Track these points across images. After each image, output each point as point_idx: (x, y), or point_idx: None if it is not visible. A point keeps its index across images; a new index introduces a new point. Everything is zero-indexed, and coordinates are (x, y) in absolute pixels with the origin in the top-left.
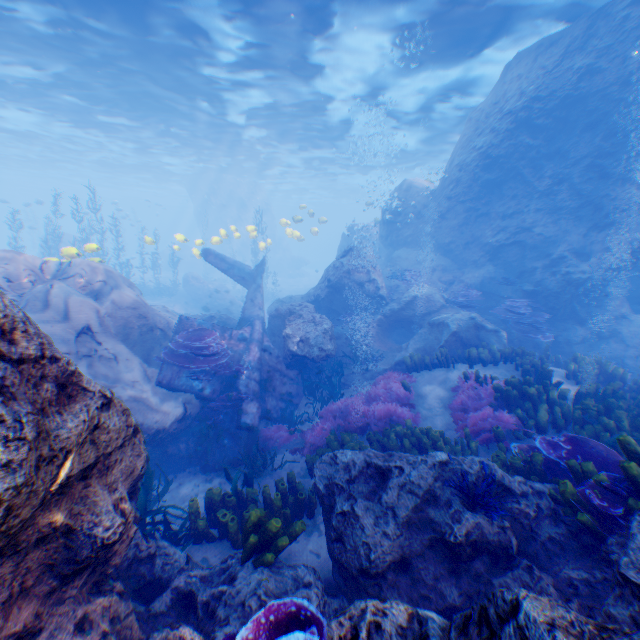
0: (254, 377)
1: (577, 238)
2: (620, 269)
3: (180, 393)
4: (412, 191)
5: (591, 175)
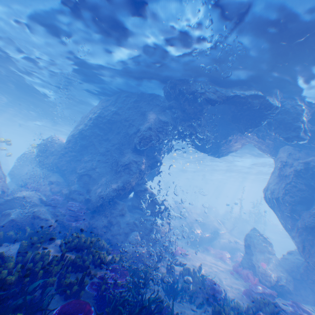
0: None
1: (110, 175)
2: (119, 191)
3: None
4: (54, 142)
5: (118, 150)
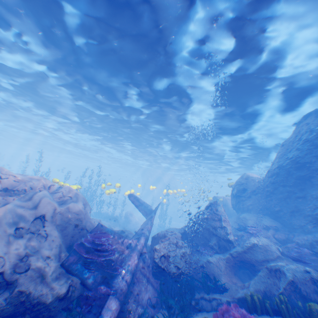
0: (126, 278)
1: None
2: None
3: (72, 275)
4: (249, 179)
5: None
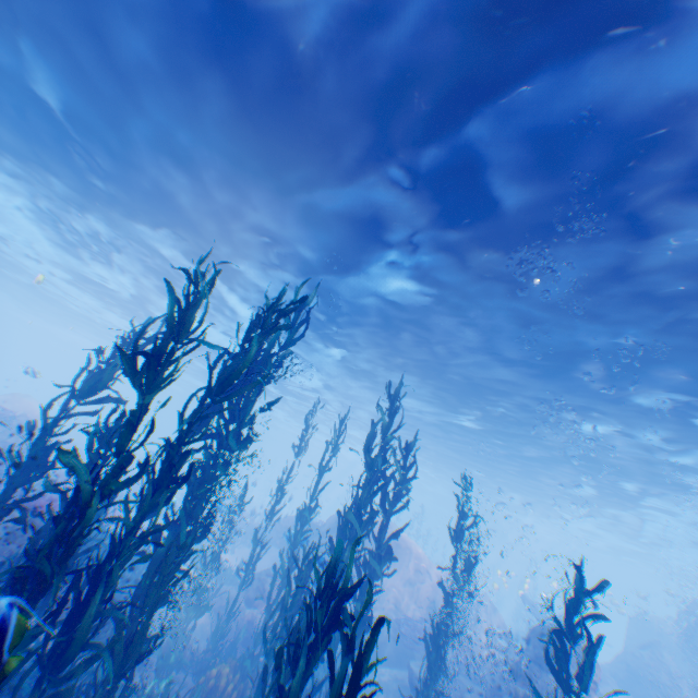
0: None
1: None
2: None
3: None
4: None
5: None
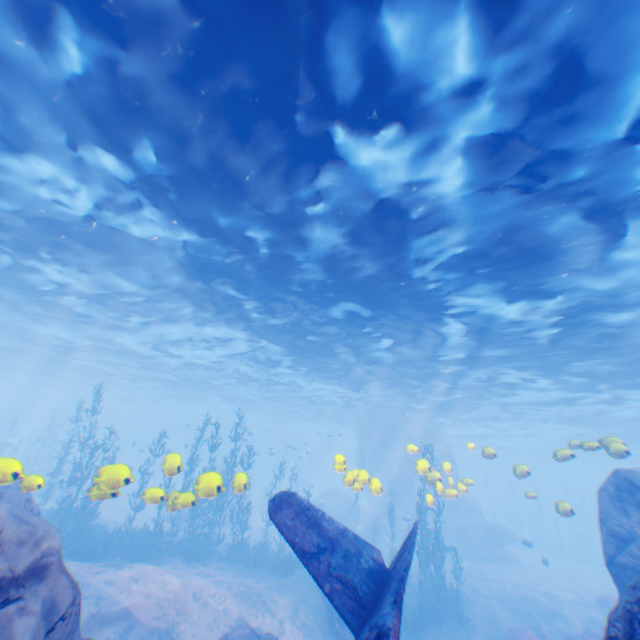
0: None
1: None
2: None
3: None
4: None
5: None
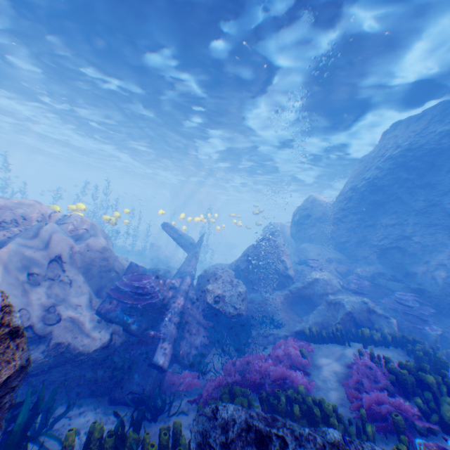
0: (175, 321)
1: None
2: None
3: (111, 323)
4: (316, 203)
5: None
